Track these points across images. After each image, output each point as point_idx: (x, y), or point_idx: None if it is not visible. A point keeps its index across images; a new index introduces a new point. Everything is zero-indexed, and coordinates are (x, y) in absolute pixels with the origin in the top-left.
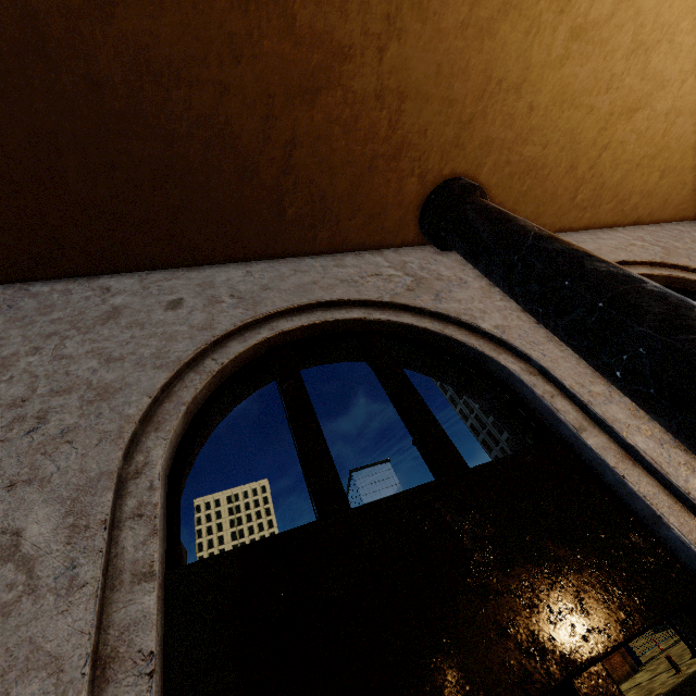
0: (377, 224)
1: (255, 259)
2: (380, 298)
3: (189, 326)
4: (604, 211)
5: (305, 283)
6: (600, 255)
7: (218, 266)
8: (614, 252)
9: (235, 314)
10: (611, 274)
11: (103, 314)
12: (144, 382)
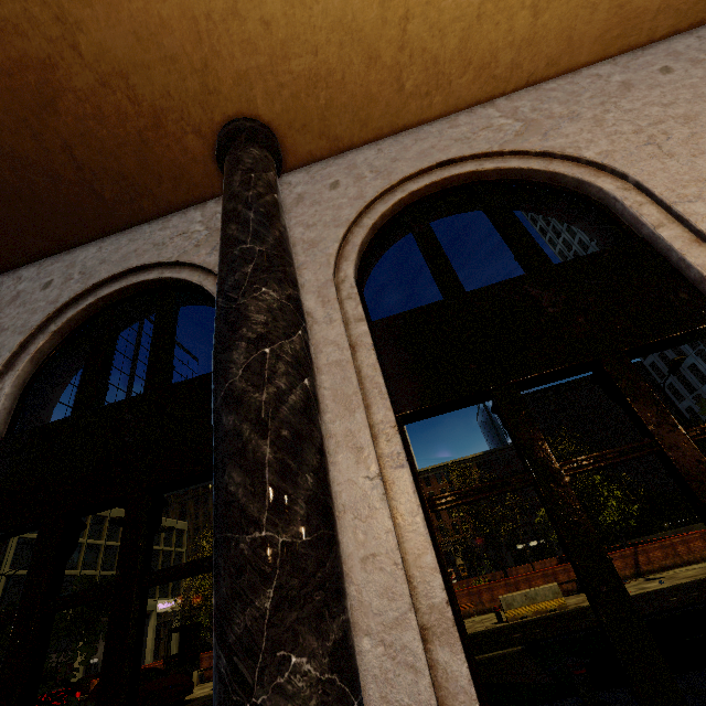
0: (187, 183)
1: (109, 234)
2: (169, 259)
3: (47, 302)
4: (461, 87)
5: (129, 252)
6: (424, 157)
7: (85, 246)
8: (447, 148)
9: (74, 289)
10: (229, 238)
11: (11, 298)
12: (11, 343)
